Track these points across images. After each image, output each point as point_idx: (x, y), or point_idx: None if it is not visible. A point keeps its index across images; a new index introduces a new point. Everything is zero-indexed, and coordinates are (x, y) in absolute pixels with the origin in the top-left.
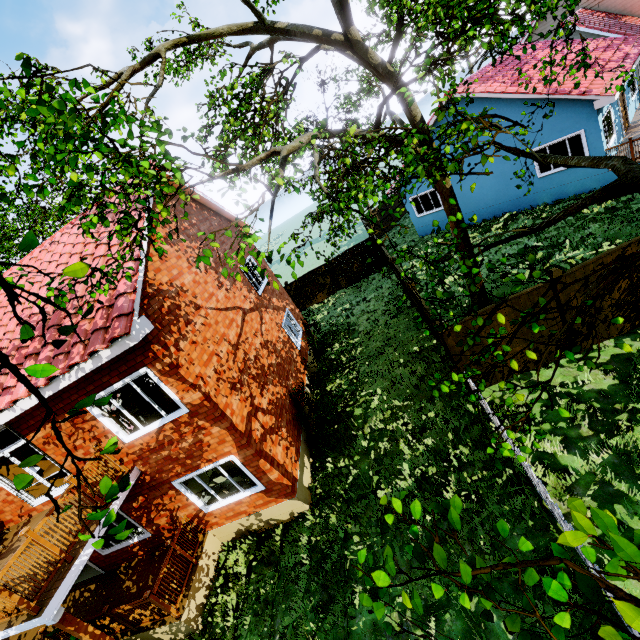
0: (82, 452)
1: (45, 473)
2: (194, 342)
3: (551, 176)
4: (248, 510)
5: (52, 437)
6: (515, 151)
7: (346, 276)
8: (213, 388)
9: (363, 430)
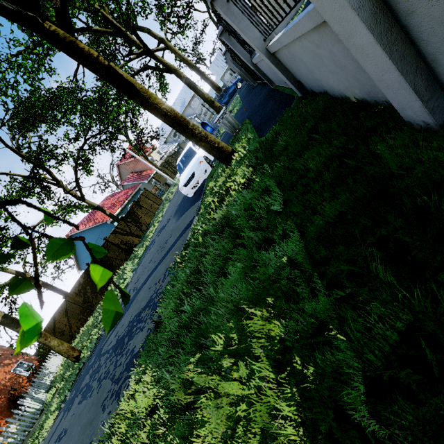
0: None
1: None
2: None
3: None
4: None
5: None
6: None
7: None
8: None
9: None
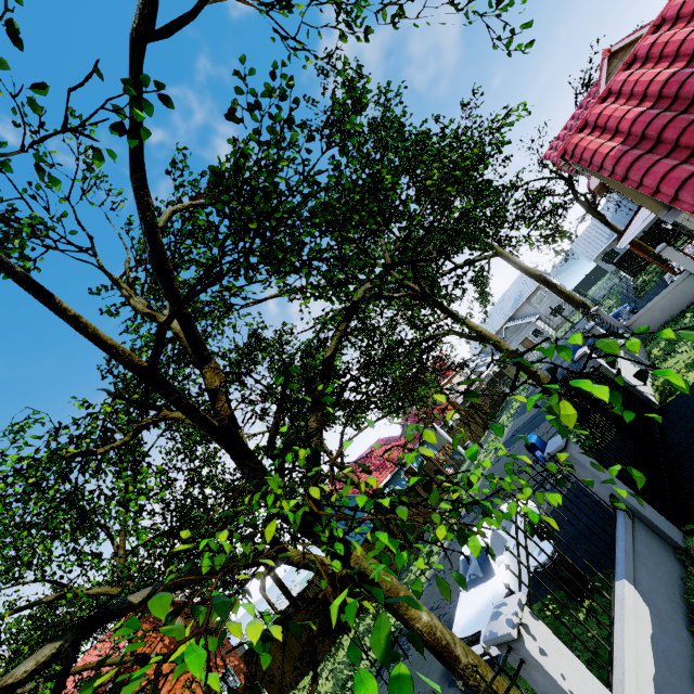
0: None
1: None
2: None
3: None
4: None
5: None
6: None
7: None
8: None
9: None
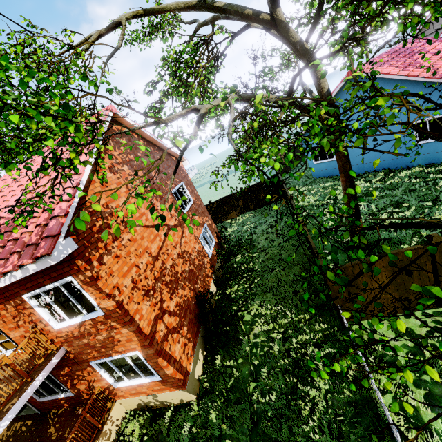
0: (23, 329)
1: (1, 336)
2: (117, 256)
3: (427, 144)
4: (147, 391)
5: (1, 315)
6: (433, 134)
7: (254, 202)
8: (127, 296)
9: (249, 336)
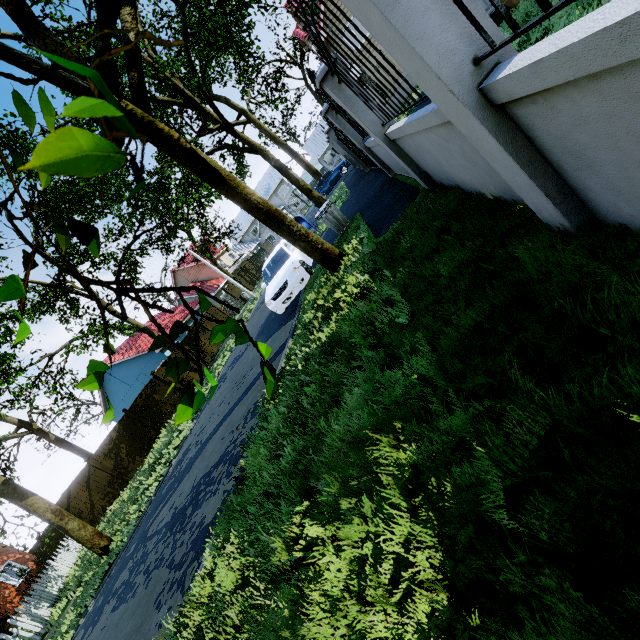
0: None
1: None
2: None
3: None
4: None
5: None
6: None
7: None
8: None
9: None
